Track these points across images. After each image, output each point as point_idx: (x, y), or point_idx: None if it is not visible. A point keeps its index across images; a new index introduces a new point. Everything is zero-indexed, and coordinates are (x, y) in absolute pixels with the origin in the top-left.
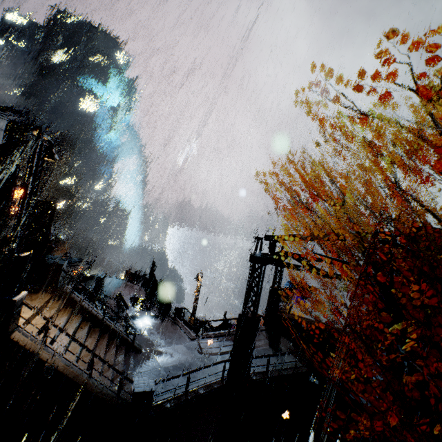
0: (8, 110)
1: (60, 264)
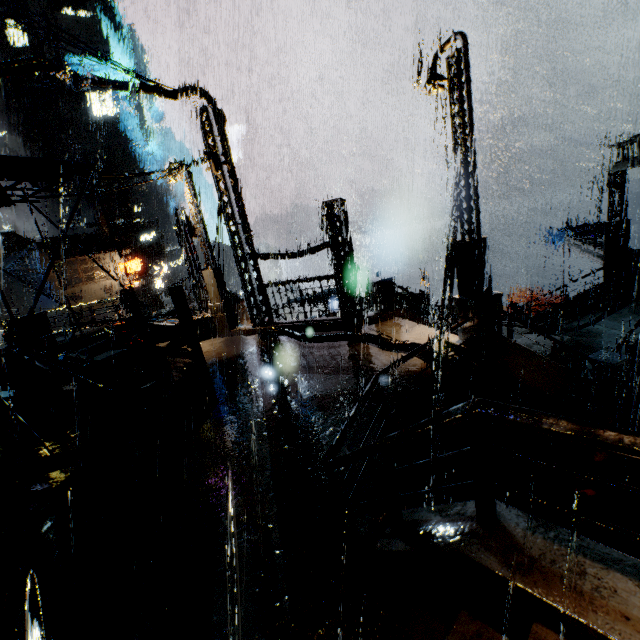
0: (194, 91)
1: (391, 278)
